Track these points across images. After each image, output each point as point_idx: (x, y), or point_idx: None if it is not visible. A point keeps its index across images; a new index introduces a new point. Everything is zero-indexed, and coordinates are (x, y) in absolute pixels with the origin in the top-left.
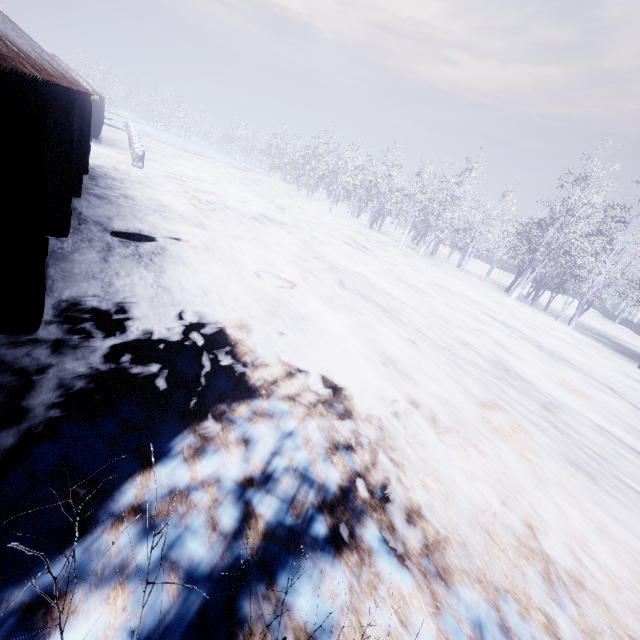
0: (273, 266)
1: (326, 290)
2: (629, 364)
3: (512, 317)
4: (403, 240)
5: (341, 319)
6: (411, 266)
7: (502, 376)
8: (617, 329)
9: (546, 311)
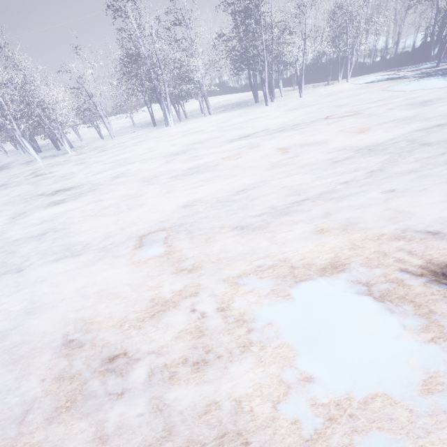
0: (242, 320)
1: (295, 249)
2: (262, 108)
3: (219, 132)
4: (36, 156)
5: (407, 246)
6: (117, 164)
7: (386, 154)
8: (194, 102)
9: (185, 118)
